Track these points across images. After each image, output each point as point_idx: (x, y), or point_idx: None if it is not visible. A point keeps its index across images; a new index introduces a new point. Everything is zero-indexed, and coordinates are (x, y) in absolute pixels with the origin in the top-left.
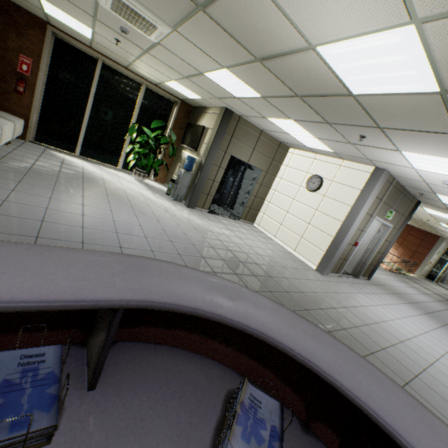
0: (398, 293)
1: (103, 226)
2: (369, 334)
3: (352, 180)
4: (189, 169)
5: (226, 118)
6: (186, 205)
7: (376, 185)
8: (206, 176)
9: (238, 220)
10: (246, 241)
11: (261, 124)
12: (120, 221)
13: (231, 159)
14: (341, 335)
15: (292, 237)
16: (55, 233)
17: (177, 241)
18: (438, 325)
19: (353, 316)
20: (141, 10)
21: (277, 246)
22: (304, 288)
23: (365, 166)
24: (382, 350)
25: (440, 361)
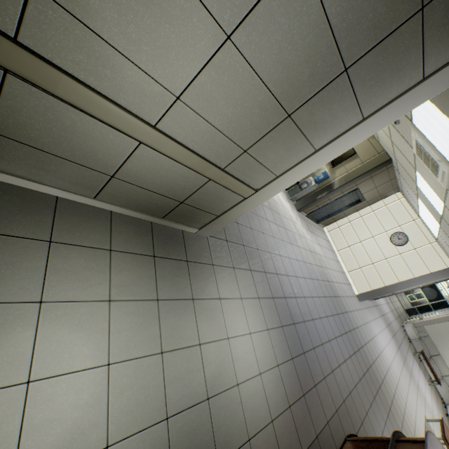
0: (383, 314)
1: (290, 269)
2: (380, 365)
3: (429, 260)
4: (319, 183)
5: (382, 165)
6: (297, 208)
7: (443, 278)
8: (328, 196)
9: (317, 224)
10: (328, 263)
11: (404, 184)
12: (291, 257)
13: (354, 190)
14: (374, 368)
15: (352, 262)
16: (286, 289)
17: (313, 278)
18: (397, 348)
19: (374, 348)
20: (443, 177)
21: (338, 263)
22: (357, 322)
23: (448, 259)
24: (384, 378)
25: (399, 383)
